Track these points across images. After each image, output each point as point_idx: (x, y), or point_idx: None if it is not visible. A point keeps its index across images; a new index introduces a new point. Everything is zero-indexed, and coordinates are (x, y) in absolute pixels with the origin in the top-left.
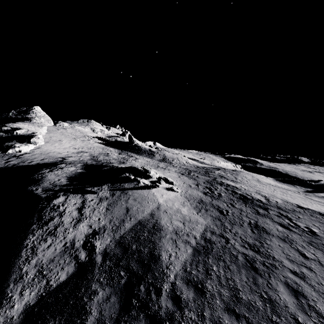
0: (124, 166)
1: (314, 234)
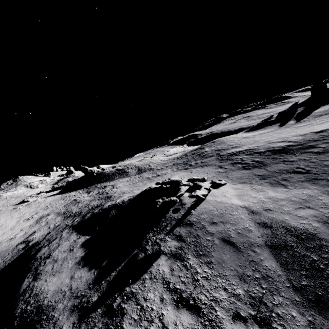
0: (129, 197)
1: None
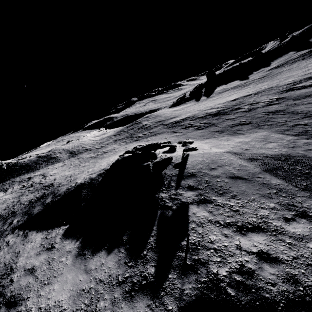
0: (94, 174)
1: (282, 98)
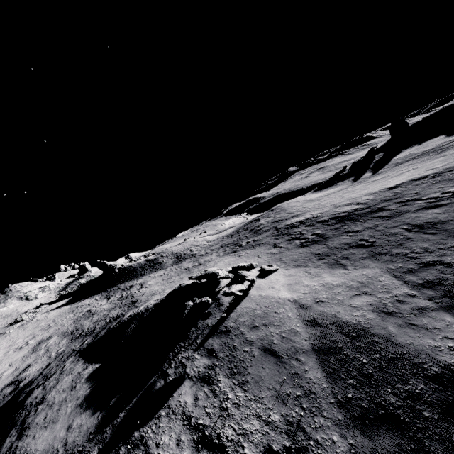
0: (155, 301)
1: None
